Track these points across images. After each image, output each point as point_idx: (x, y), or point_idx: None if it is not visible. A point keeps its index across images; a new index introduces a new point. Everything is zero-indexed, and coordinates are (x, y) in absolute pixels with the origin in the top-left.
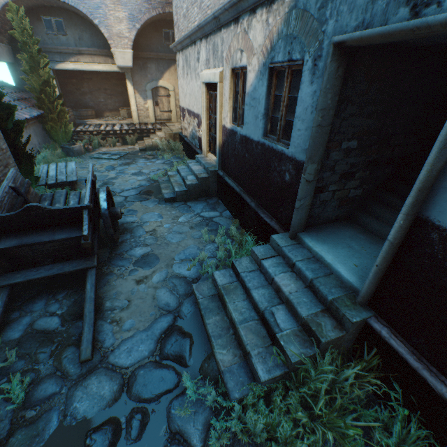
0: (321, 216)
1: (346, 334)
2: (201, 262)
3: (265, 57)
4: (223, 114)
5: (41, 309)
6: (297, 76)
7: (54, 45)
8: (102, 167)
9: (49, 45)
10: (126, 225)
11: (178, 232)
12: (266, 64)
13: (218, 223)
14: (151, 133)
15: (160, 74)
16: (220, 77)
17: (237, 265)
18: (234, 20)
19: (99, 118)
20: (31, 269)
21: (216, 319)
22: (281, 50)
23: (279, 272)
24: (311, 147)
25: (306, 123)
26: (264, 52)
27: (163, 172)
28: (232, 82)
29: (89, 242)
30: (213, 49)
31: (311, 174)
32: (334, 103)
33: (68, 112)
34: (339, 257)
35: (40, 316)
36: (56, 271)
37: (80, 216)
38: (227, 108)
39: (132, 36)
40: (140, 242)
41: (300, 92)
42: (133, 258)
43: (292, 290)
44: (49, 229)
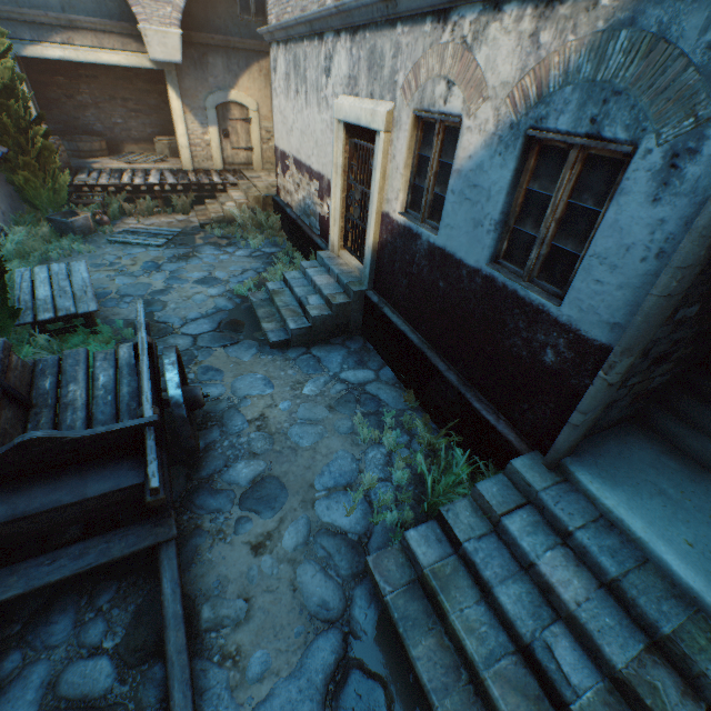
0: (599, 423)
1: (705, 707)
2: (365, 492)
3: (517, 111)
4: (386, 191)
5: (68, 638)
6: (598, 167)
7: (15, 6)
8: (135, 265)
9: (5, 3)
10: (207, 405)
11: (308, 421)
12: (519, 127)
13: (376, 396)
14: (218, 191)
15: (232, 78)
16: (387, 122)
17: (451, 521)
18: (434, 13)
19: (116, 157)
20: (37, 559)
21: (429, 645)
22: (568, 108)
23: (542, 547)
24: (637, 329)
25: (621, 276)
26: (516, 101)
27: (254, 279)
28: (413, 135)
29: (161, 496)
30: (369, 59)
31: (618, 374)
32: (707, 254)
33: (58, 149)
34: (653, 522)
35: (69, 660)
36: (94, 559)
37: (137, 438)
38: (398, 184)
39: (180, 1)
40: (241, 447)
41: (615, 210)
42: (235, 487)
43: (579, 595)
44: (70, 470)
